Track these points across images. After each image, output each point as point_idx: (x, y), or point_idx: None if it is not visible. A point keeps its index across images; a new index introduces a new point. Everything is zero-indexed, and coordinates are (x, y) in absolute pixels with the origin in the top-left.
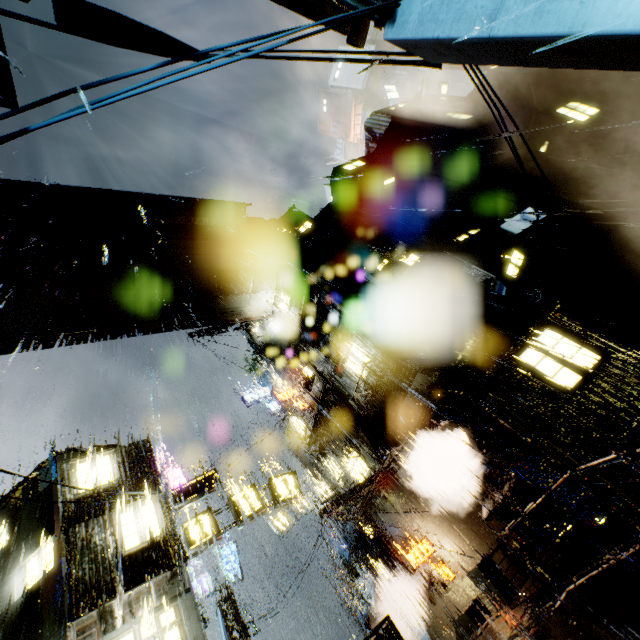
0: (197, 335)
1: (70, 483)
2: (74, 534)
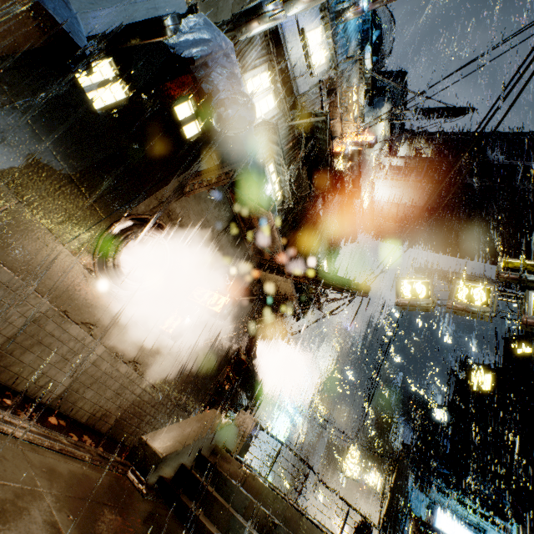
0: (463, 112)
1: None
2: None
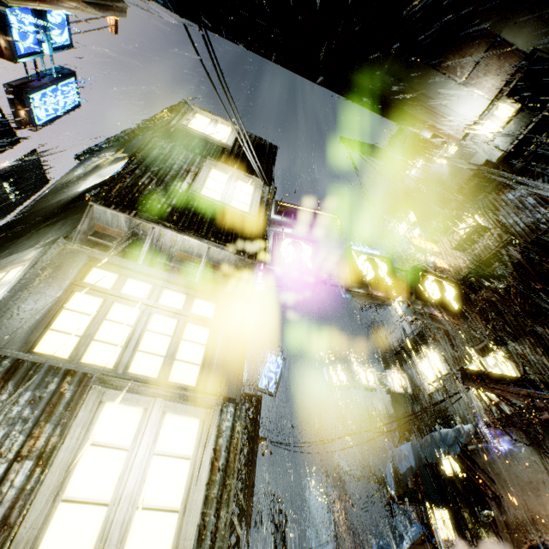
0: (349, 143)
1: (182, 117)
2: (156, 144)
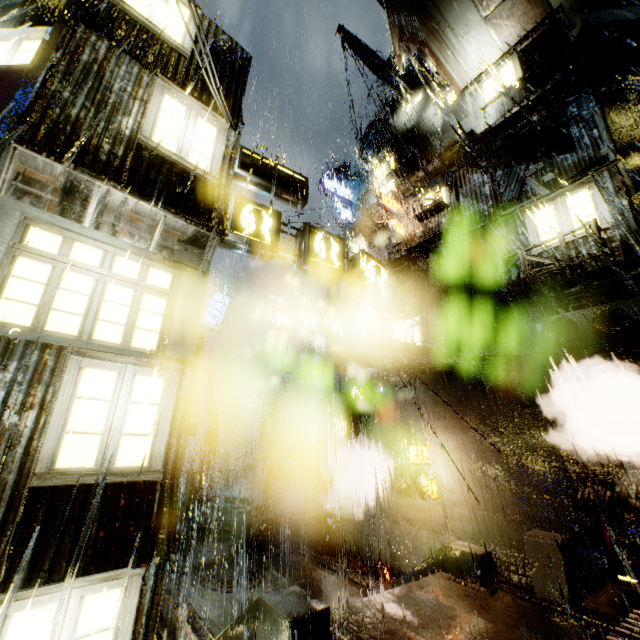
0: (348, 40)
1: None
2: (84, 38)
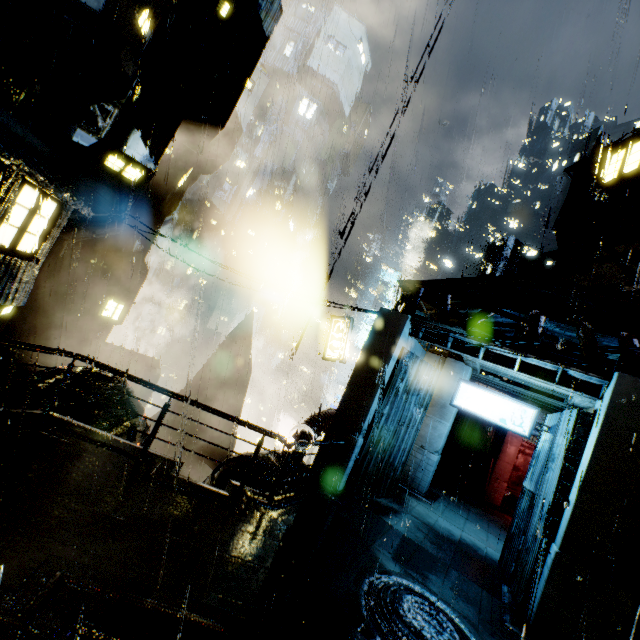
0: None
1: None
2: None
